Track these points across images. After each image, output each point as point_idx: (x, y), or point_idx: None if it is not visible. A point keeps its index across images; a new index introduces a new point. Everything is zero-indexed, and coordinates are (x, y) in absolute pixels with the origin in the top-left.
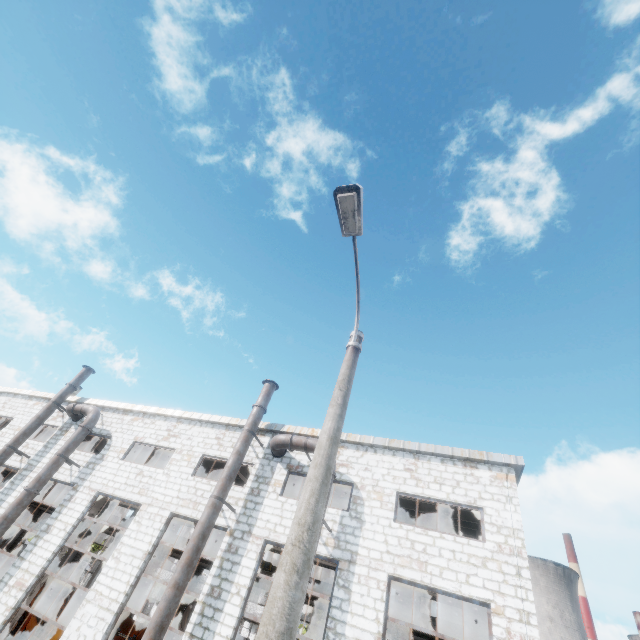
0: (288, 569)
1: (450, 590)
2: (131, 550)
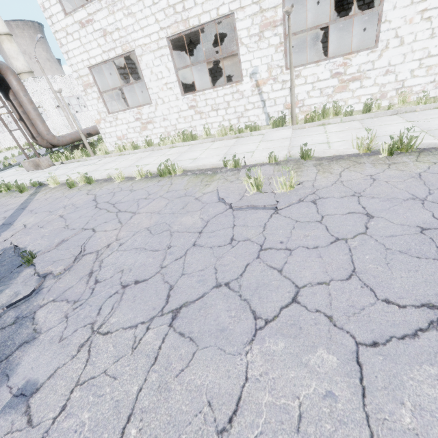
0: None
1: None
2: None
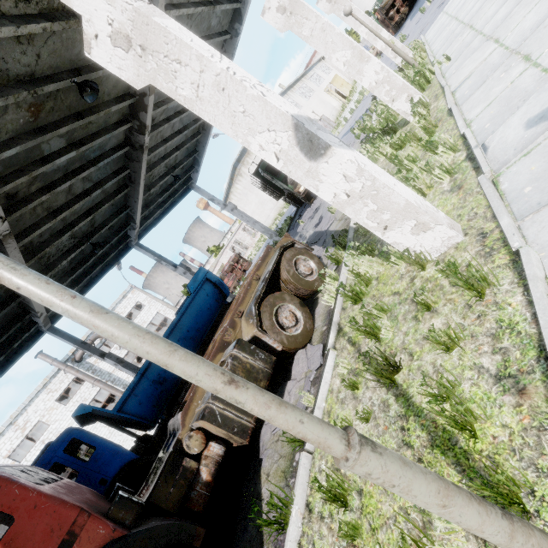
0: (169, 305)
1: (152, 318)
2: (91, 430)
